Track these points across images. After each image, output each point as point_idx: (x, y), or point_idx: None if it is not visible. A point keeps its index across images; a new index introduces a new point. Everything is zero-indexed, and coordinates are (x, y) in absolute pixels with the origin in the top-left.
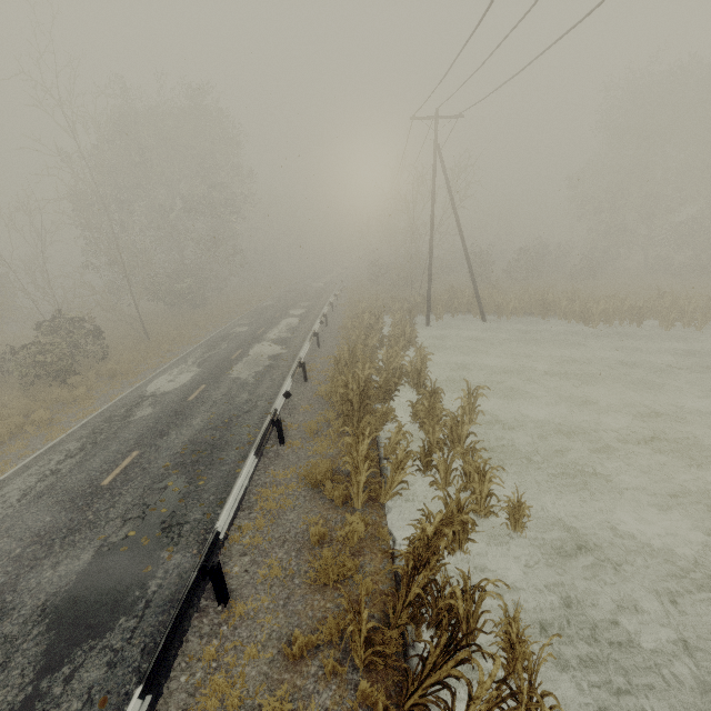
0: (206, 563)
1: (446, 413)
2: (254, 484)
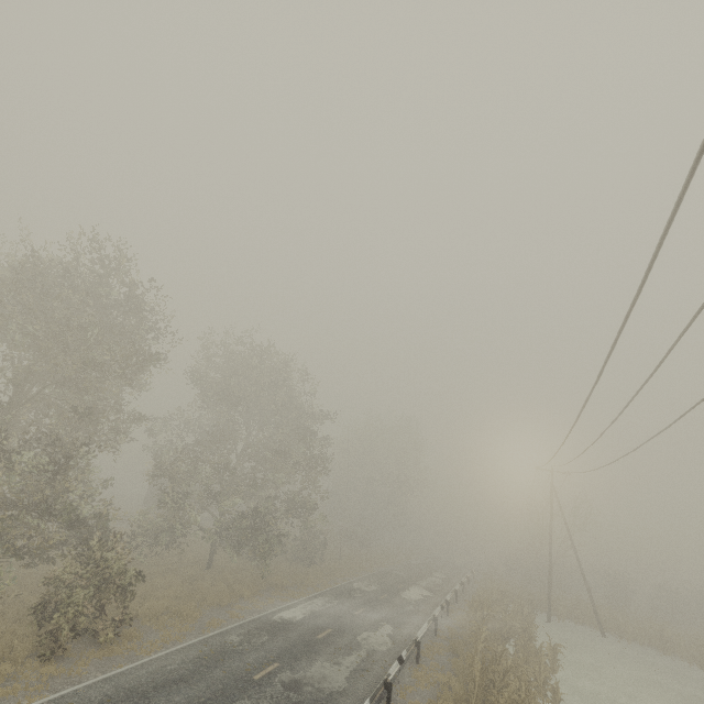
0: (416, 639)
1: (531, 645)
2: (423, 641)
